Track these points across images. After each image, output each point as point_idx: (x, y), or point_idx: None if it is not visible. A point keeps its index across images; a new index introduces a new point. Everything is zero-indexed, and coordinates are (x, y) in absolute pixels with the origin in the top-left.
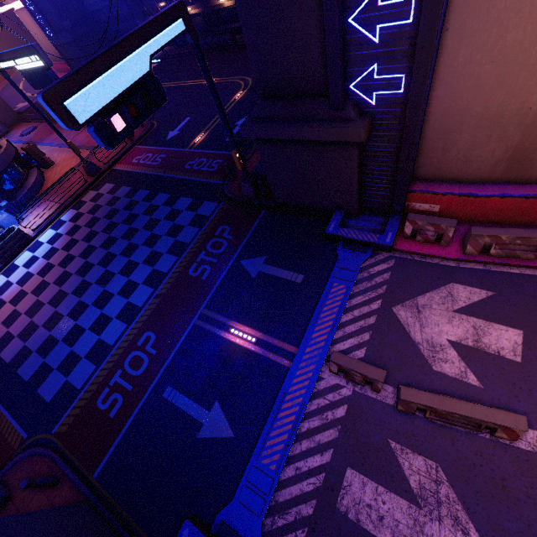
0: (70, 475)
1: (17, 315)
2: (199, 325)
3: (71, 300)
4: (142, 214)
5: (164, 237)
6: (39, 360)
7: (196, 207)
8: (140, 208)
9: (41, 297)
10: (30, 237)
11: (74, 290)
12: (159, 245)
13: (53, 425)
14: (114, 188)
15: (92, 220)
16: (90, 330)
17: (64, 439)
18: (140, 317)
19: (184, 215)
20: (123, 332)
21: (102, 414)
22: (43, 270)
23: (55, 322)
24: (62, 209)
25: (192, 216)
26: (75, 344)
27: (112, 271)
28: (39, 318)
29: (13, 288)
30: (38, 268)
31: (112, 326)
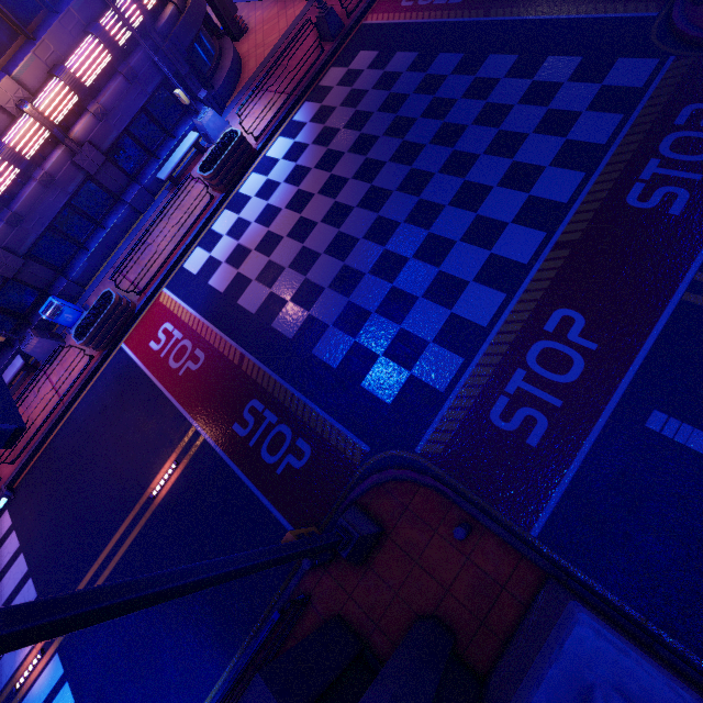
0: (488, 524)
1: (277, 269)
2: (697, 304)
3: (369, 250)
4: (462, 98)
5: (533, 136)
6: (344, 339)
7: (599, 73)
8: (454, 87)
9: (309, 243)
10: (253, 150)
11: (367, 233)
12: (526, 152)
13: (413, 441)
14: (380, 57)
15: (356, 116)
16: (426, 298)
17: (443, 464)
18: (532, 282)
19: (570, 90)
20: (503, 306)
21: (510, 439)
22: (294, 202)
23: (352, 283)
24: (293, 102)
25: (593, 90)
26: (404, 319)
27: (435, 201)
28: (317, 275)
29: (254, 229)
30: (284, 198)
31: (473, 295)
